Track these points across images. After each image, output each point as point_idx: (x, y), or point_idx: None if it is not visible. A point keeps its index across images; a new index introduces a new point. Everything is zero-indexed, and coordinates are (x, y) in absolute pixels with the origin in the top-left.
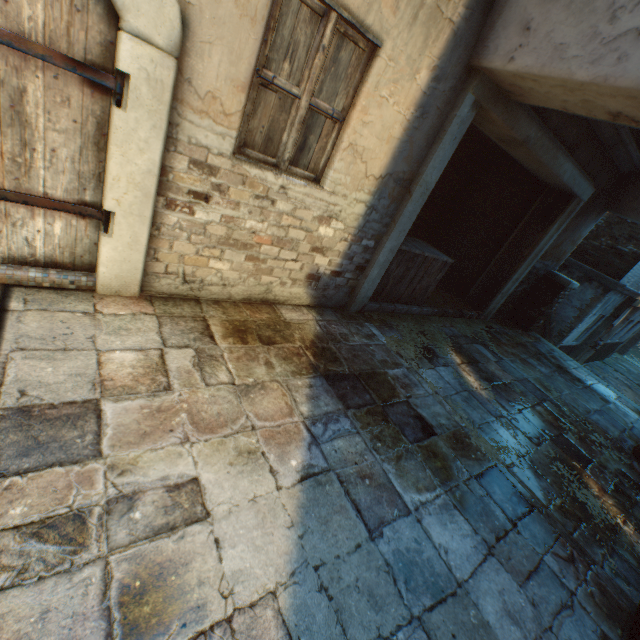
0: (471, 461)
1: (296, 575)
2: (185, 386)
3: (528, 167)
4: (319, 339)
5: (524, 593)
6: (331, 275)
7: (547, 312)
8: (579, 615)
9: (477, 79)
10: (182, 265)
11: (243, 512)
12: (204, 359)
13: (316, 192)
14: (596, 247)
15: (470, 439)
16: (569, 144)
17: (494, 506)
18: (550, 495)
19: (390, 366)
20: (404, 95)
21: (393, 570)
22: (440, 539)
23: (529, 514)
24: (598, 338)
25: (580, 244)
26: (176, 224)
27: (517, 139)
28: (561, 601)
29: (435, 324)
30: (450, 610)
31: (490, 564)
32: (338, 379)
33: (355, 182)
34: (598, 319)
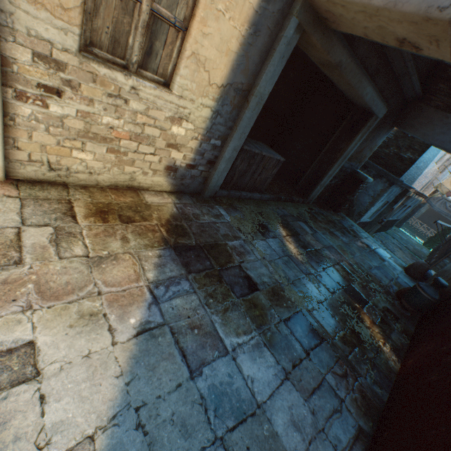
0: (283, 308)
1: (117, 418)
2: (37, 260)
3: (342, 89)
4: (174, 218)
5: (308, 405)
6: (187, 167)
7: (351, 199)
8: (345, 416)
9: (300, 4)
10: (45, 154)
11: (75, 368)
12: (62, 236)
13: (166, 95)
14: (387, 154)
15: (284, 292)
16: (371, 72)
17: (295, 341)
18: (337, 329)
19: (230, 239)
20: (238, 11)
21: (206, 402)
22: (249, 371)
23: (320, 345)
24: (384, 217)
25: (377, 151)
26: (31, 116)
27: (332, 63)
28: (334, 407)
29: (271, 207)
30: (248, 428)
31: (285, 386)
32: (185, 250)
33: (200, 89)
34: (384, 204)
